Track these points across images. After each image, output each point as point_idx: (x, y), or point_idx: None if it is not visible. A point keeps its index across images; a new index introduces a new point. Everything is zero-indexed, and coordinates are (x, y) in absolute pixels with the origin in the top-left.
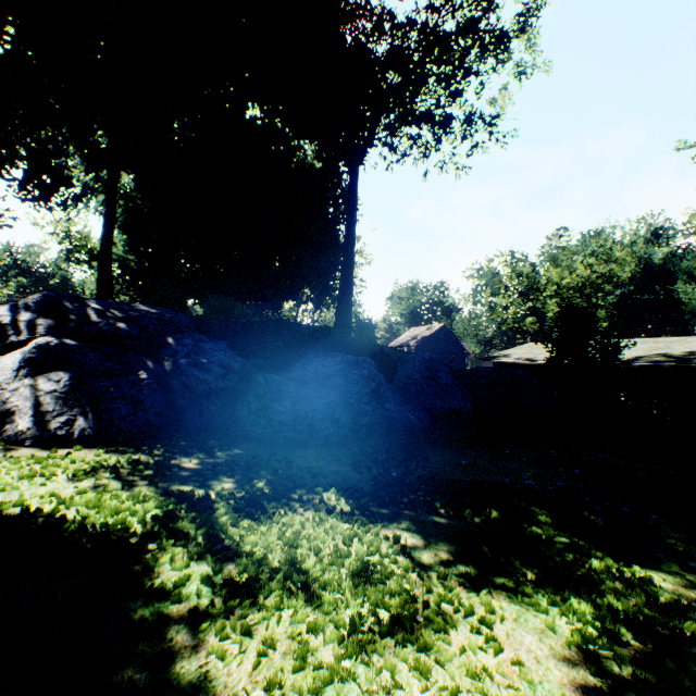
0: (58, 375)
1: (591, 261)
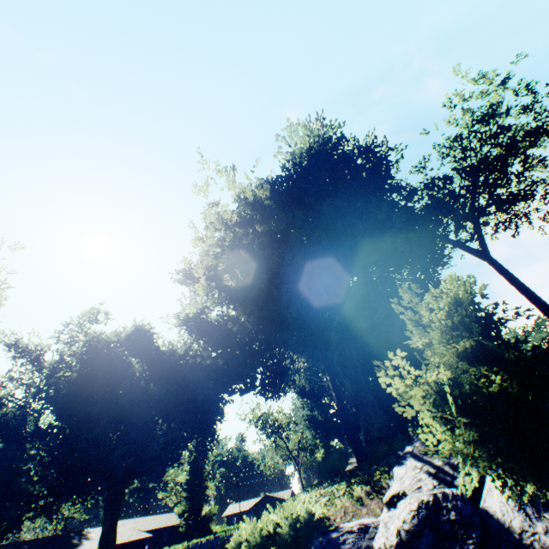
0: None
1: None
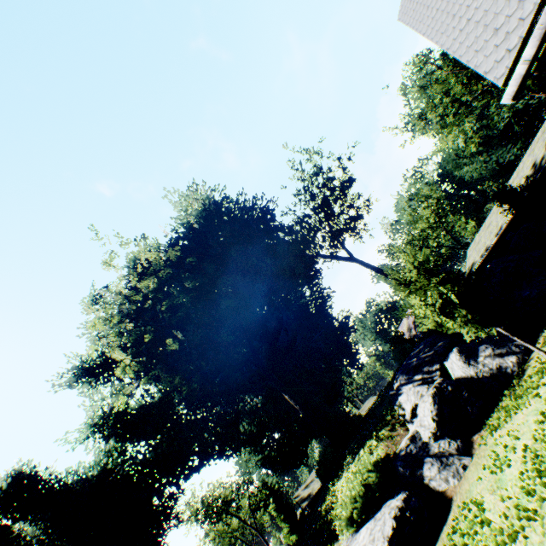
0: (481, 348)
1: (425, 204)
